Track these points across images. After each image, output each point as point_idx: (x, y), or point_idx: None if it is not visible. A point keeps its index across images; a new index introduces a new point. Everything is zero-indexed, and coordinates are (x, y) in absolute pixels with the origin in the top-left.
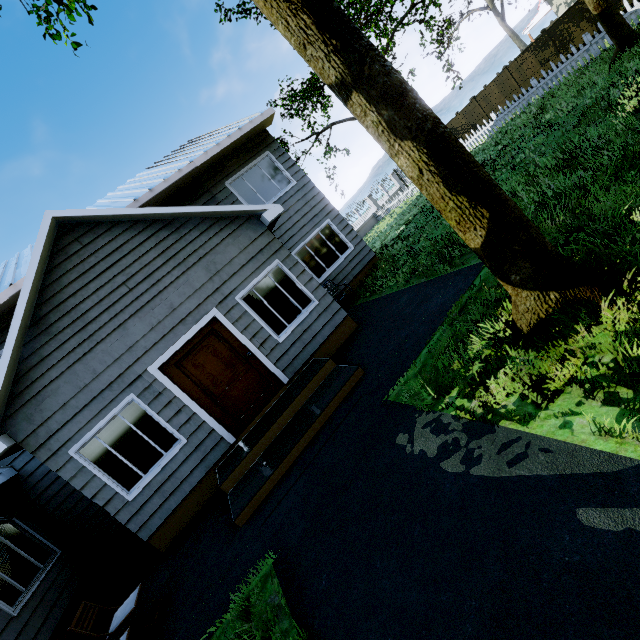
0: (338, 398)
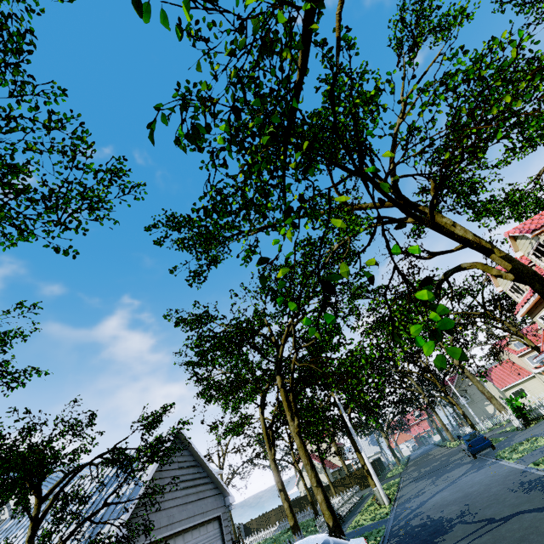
0: None
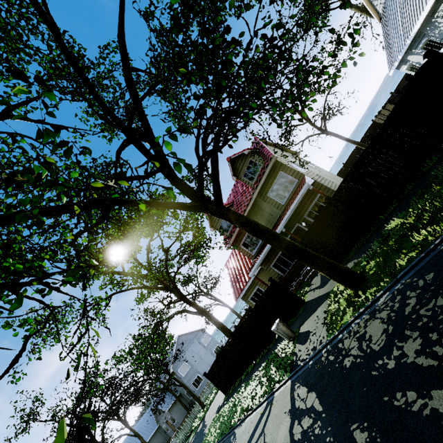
0: None
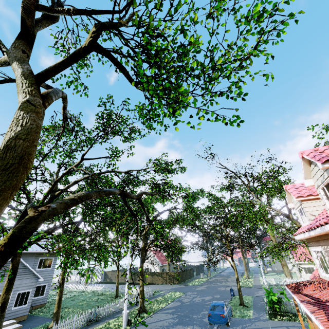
0: (14, 328)
